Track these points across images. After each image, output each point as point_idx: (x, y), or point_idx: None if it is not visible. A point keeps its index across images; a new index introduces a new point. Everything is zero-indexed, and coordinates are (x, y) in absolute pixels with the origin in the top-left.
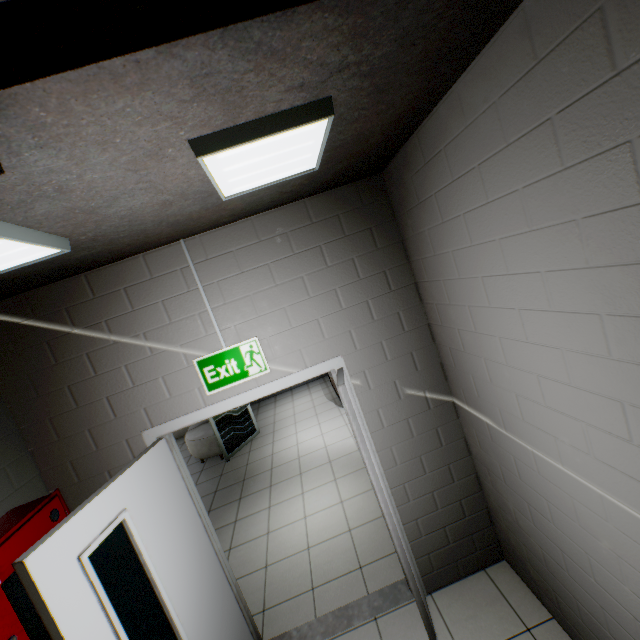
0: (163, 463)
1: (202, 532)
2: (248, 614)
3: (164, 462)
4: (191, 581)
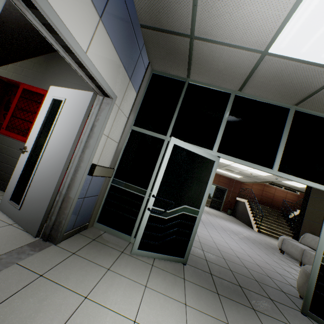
0: (85, 100)
1: (72, 142)
2: (63, 219)
3: (85, 101)
4: (56, 147)
